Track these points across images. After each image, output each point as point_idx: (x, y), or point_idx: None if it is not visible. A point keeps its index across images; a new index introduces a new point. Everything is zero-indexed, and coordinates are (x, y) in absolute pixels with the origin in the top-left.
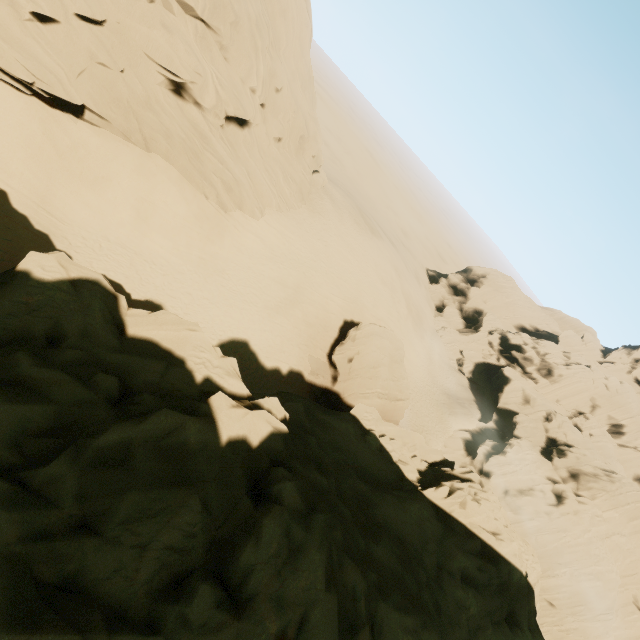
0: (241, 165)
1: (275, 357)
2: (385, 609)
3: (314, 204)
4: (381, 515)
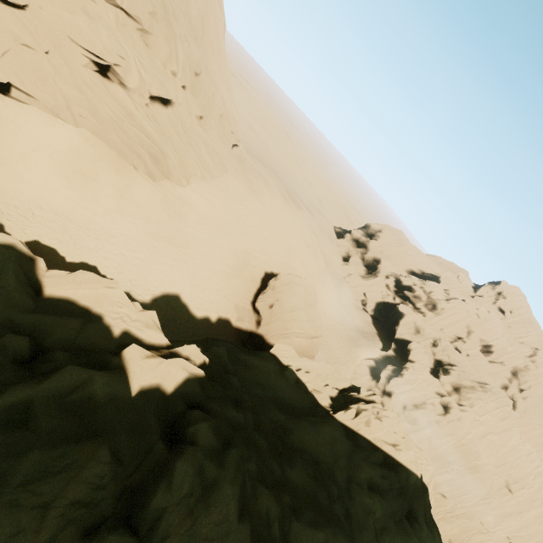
0: (167, 139)
1: (205, 307)
2: (298, 528)
3: (235, 173)
4: (297, 440)
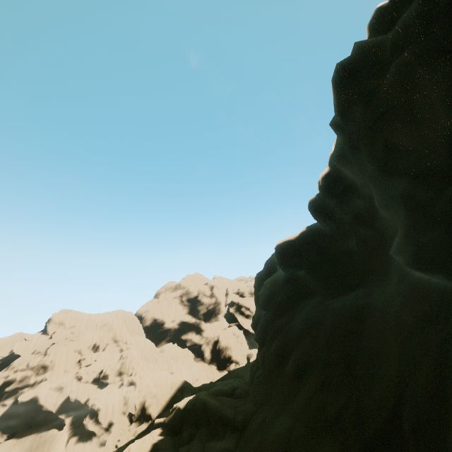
0: None
1: None
2: None
3: None
4: None
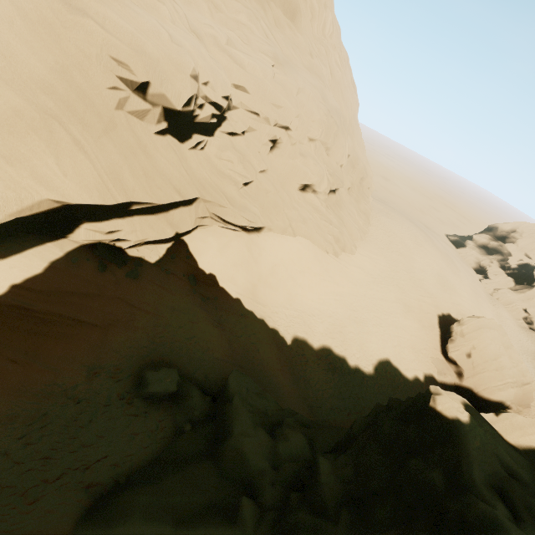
0: (338, 219)
1: (410, 367)
2: None
3: (374, 222)
4: None
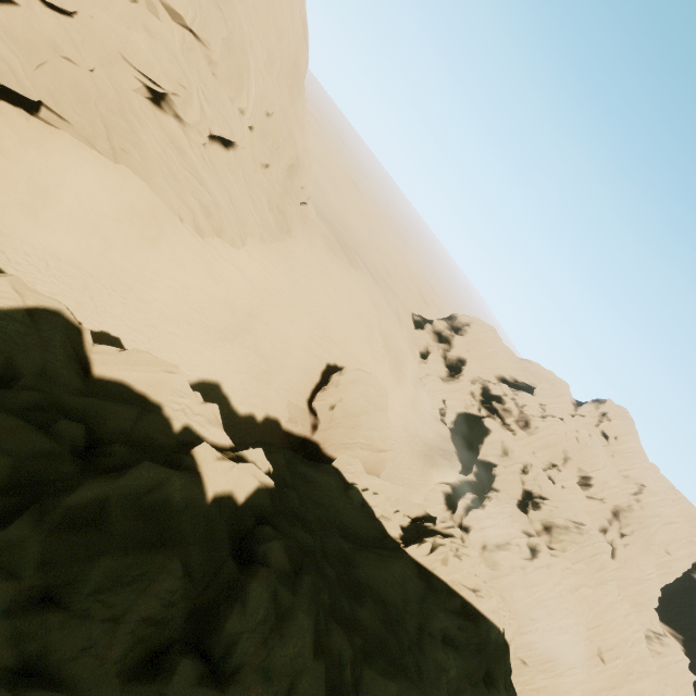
0: (223, 189)
1: (250, 402)
2: (370, 675)
3: (300, 237)
4: (364, 575)
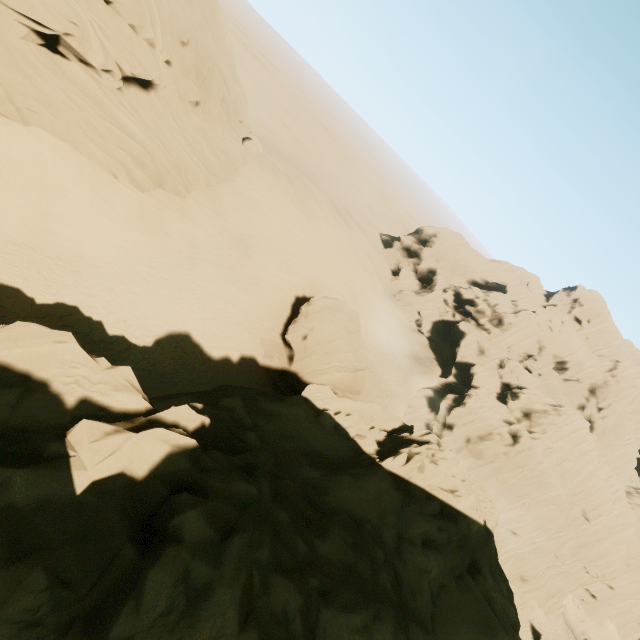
0: (153, 135)
1: (223, 346)
2: (328, 616)
3: (249, 175)
4: (335, 500)
